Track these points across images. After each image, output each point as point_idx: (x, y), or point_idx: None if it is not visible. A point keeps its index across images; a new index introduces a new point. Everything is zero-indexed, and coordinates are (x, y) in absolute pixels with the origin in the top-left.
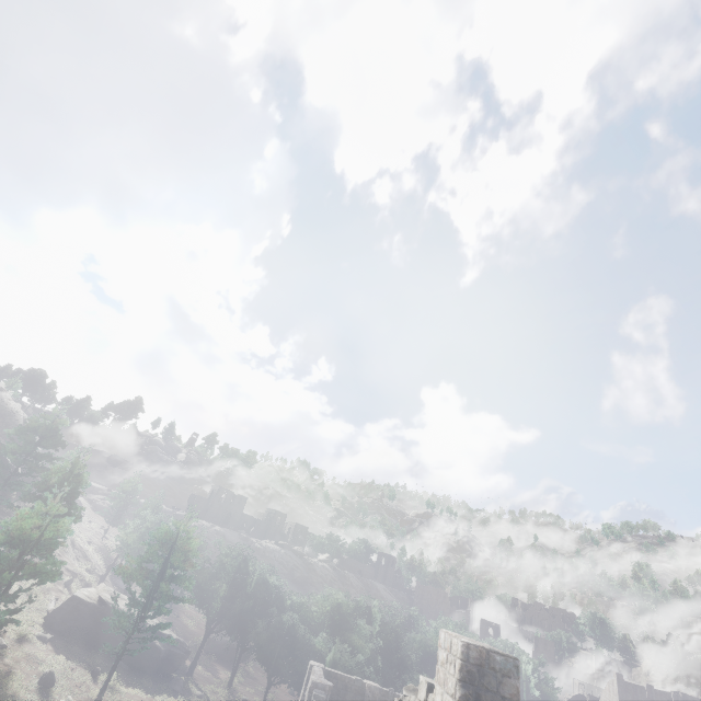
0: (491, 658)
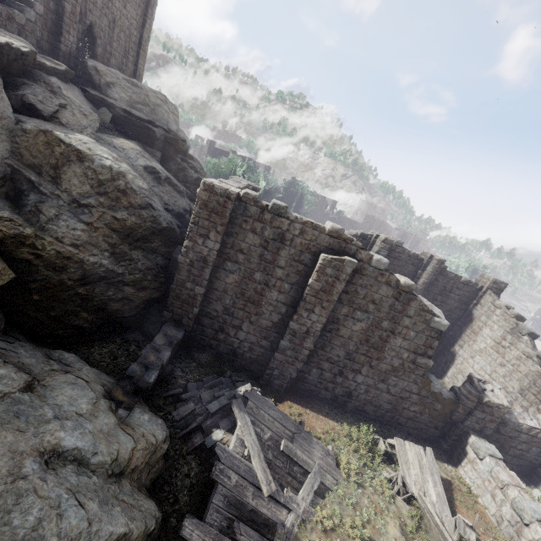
0: (213, 142)
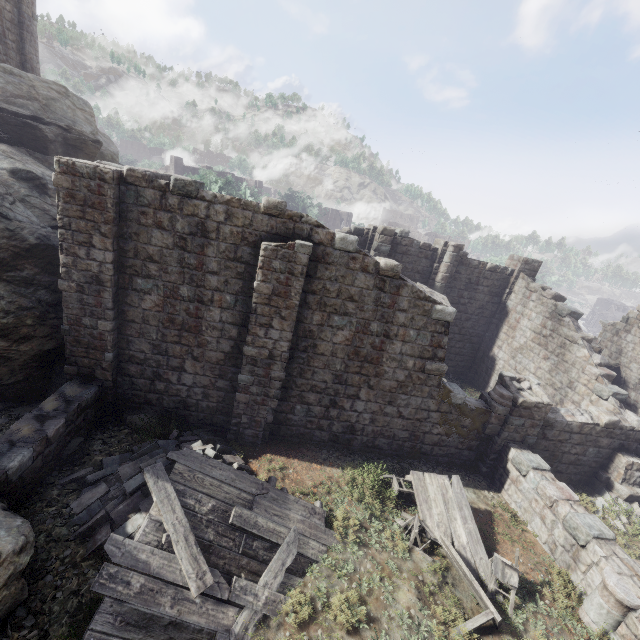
0: (179, 158)
